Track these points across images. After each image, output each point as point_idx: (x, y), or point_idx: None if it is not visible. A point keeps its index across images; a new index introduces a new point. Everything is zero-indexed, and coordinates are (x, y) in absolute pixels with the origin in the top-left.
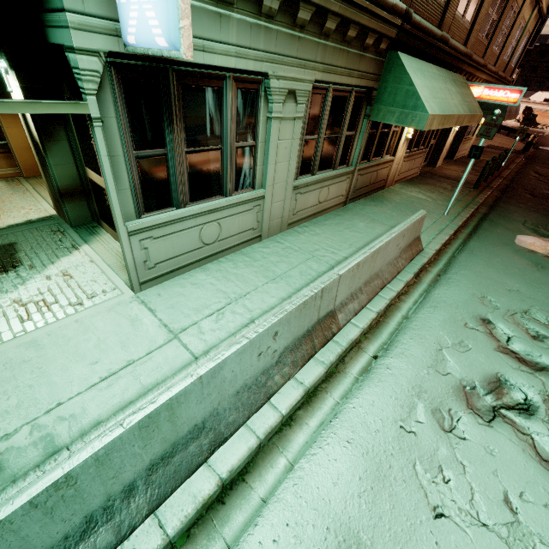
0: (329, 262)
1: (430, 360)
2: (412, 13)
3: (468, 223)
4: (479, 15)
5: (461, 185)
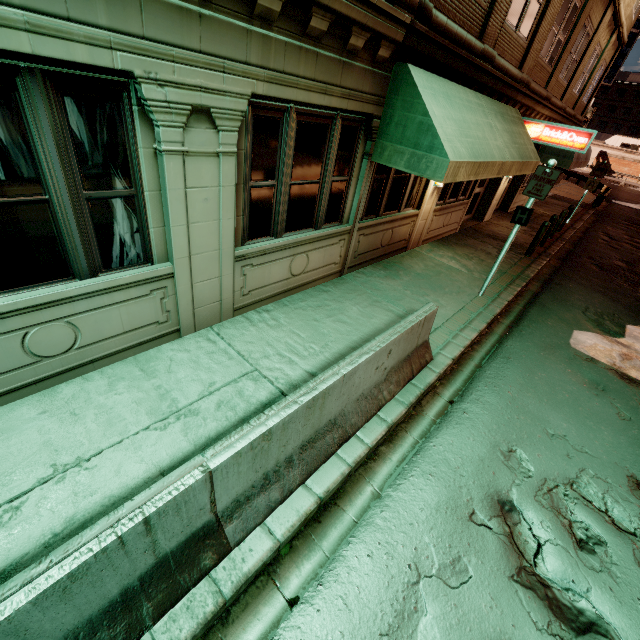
0: (277, 383)
1: (389, 614)
2: (431, 8)
3: (511, 308)
4: (539, 30)
5: (501, 258)
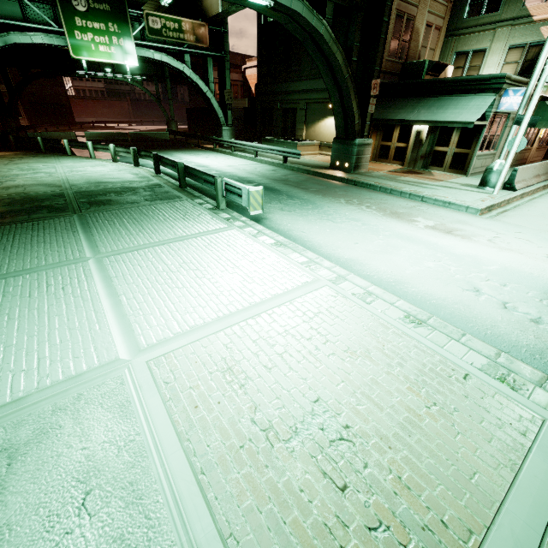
0: None
1: None
2: None
3: None
4: None
5: None
